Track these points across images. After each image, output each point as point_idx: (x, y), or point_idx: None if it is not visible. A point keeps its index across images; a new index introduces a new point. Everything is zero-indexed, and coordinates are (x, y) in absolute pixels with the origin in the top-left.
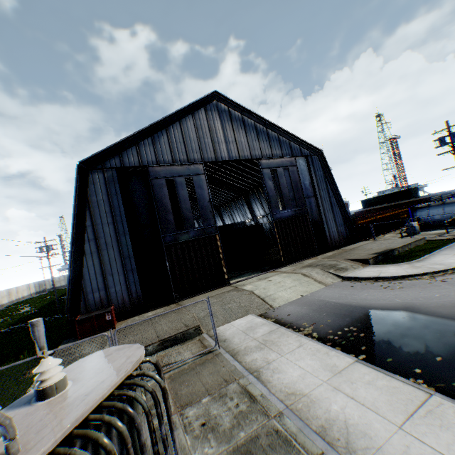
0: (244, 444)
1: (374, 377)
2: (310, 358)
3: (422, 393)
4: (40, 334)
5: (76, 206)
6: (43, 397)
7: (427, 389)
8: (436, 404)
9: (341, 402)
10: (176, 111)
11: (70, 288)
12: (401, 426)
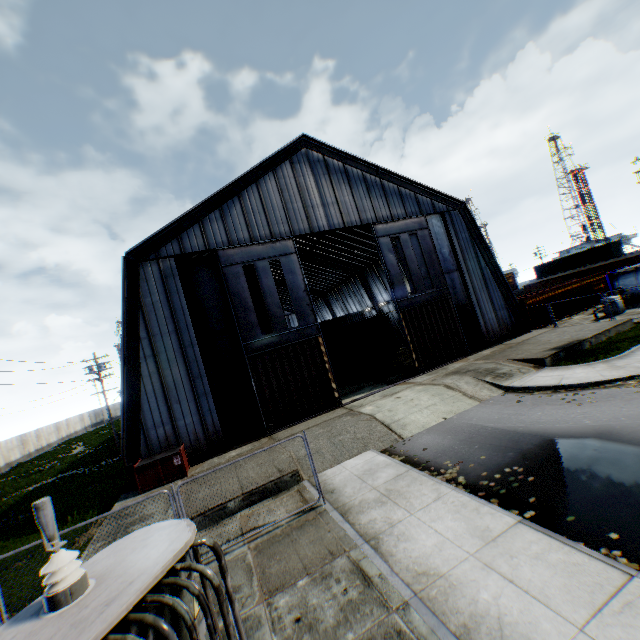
0: None
1: (545, 548)
2: (451, 518)
3: (618, 574)
4: (48, 520)
5: (125, 313)
6: (54, 607)
7: (626, 567)
8: (638, 593)
9: (494, 587)
10: (251, 169)
11: (125, 423)
12: (582, 628)
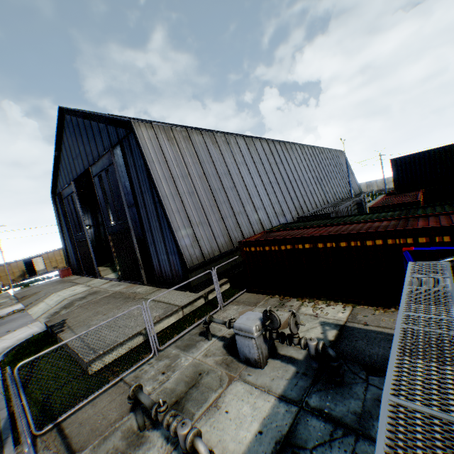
0: None
1: None
2: None
3: None
4: None
5: (57, 217)
6: None
7: None
8: None
9: None
10: (56, 144)
11: (67, 253)
12: None
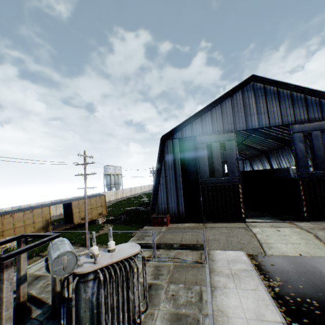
0: (181, 314)
1: None
2: (251, 300)
3: None
4: (110, 233)
5: (158, 159)
6: (108, 252)
7: None
8: None
9: None
10: (218, 97)
11: (152, 199)
12: None
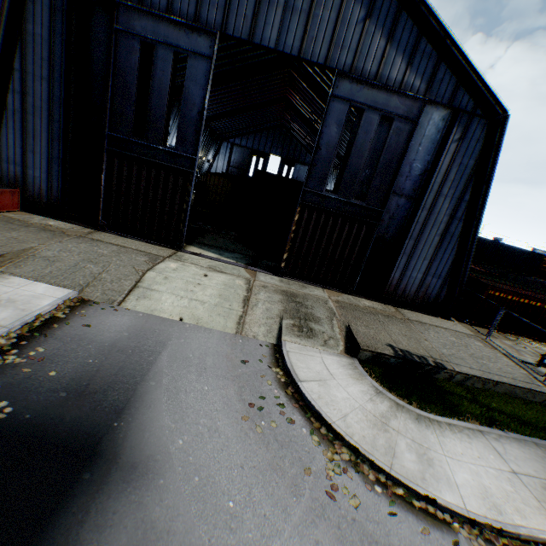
0: None
1: None
2: None
3: None
4: None
5: (1, 30)
6: None
7: None
8: None
9: None
10: None
11: None
12: None
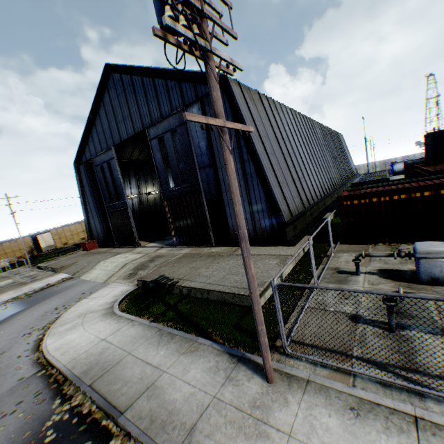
0: None
1: None
2: None
3: None
4: None
5: (79, 187)
6: None
7: None
8: None
9: None
10: (92, 106)
11: (88, 227)
12: None
